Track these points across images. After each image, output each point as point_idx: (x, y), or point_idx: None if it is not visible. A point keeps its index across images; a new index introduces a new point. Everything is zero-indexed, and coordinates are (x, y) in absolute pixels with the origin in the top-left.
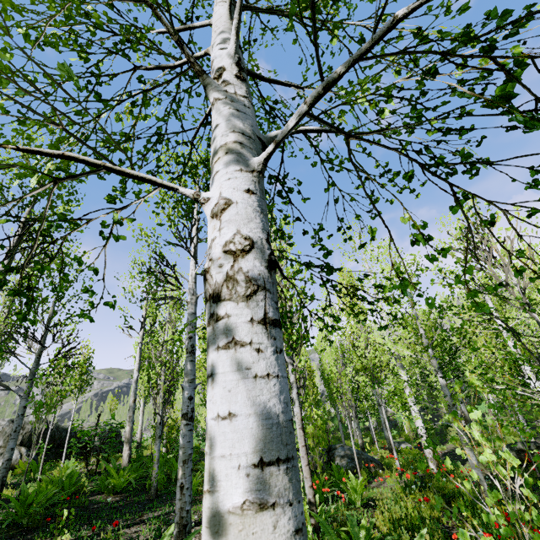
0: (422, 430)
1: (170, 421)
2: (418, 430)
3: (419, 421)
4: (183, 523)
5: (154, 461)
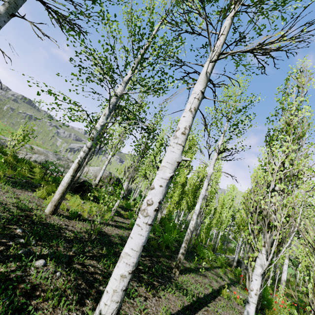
0: (284, 278)
1: (171, 208)
2: (281, 277)
3: (285, 274)
4: (260, 298)
5: (193, 238)
